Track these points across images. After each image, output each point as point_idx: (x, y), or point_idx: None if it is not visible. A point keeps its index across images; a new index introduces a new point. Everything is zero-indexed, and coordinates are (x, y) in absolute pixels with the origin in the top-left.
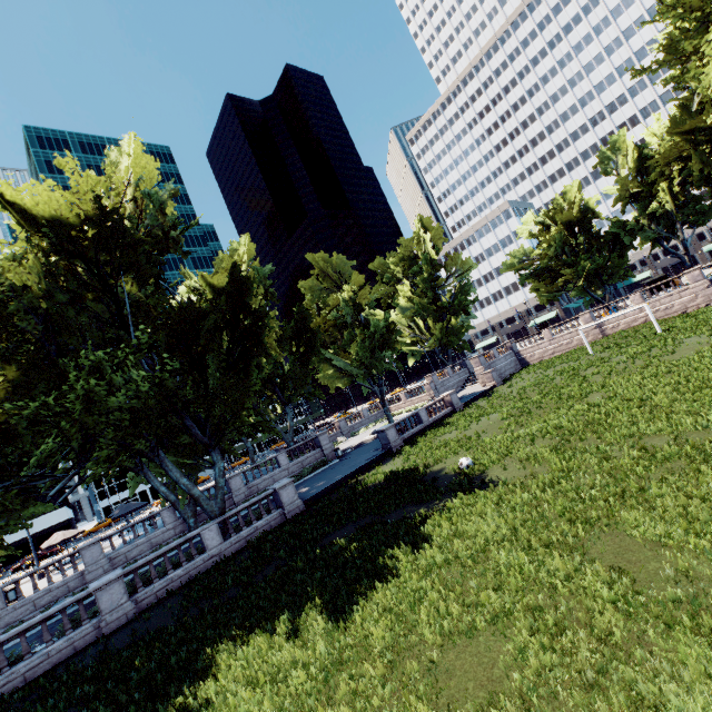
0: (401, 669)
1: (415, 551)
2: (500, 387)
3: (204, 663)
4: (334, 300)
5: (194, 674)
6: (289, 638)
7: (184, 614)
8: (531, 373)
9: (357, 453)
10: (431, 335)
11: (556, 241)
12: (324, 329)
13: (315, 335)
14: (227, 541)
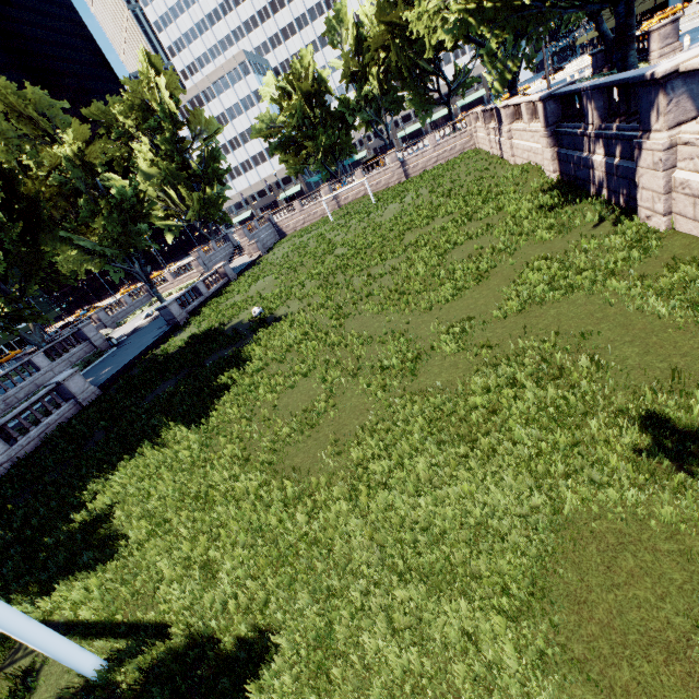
0: (257, 417)
1: (241, 368)
2: (266, 256)
3: (79, 500)
4: (50, 157)
5: (74, 510)
6: (160, 448)
7: (8, 506)
8: (289, 241)
9: (138, 336)
10: (187, 207)
11: (298, 112)
12: (44, 198)
13: (37, 205)
14: (15, 445)
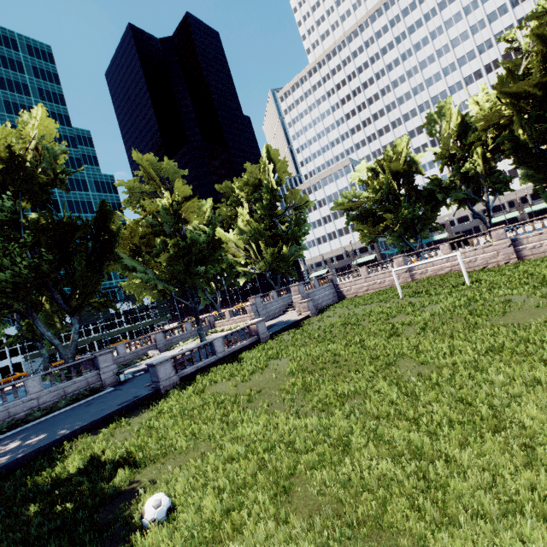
0: None
1: None
2: (313, 318)
3: None
4: (152, 205)
5: None
6: None
7: None
8: (344, 307)
9: (135, 382)
10: (263, 259)
11: (382, 187)
12: (141, 236)
13: (113, 238)
14: None
